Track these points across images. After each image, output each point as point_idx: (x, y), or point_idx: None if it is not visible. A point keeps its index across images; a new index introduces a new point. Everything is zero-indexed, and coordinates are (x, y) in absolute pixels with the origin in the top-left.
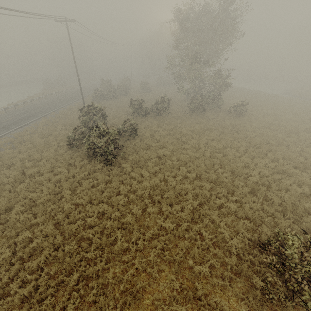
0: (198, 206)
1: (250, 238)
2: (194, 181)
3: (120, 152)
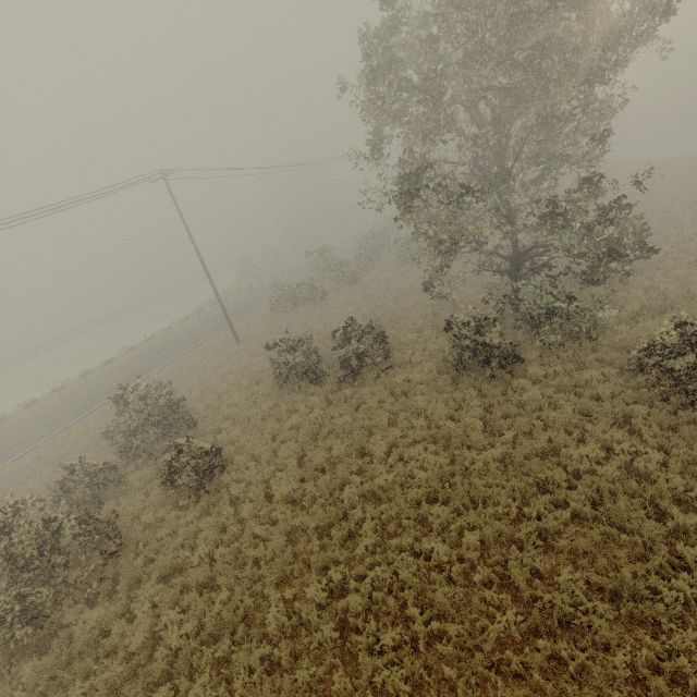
0: None
1: None
2: None
3: (110, 569)
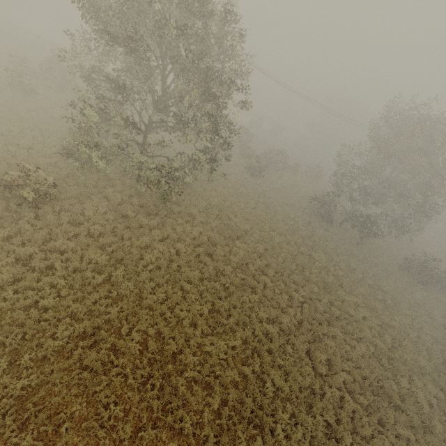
0: None
1: None
2: None
3: None
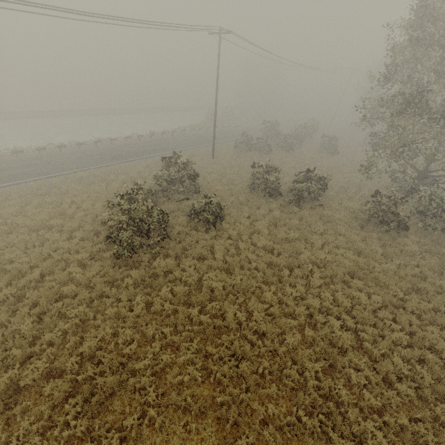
0: None
1: None
2: (193, 386)
3: (162, 245)
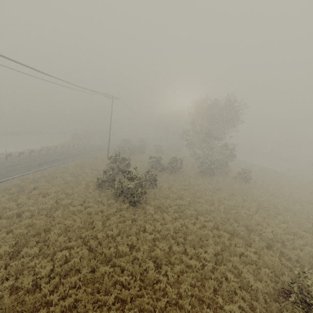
0: (220, 250)
1: (274, 288)
2: (212, 230)
3: (142, 197)
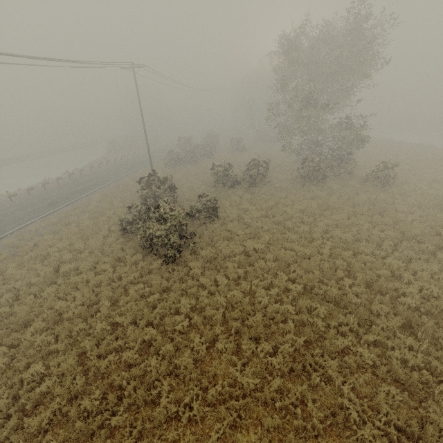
0: (302, 348)
1: (403, 427)
2: (300, 297)
3: (190, 243)
